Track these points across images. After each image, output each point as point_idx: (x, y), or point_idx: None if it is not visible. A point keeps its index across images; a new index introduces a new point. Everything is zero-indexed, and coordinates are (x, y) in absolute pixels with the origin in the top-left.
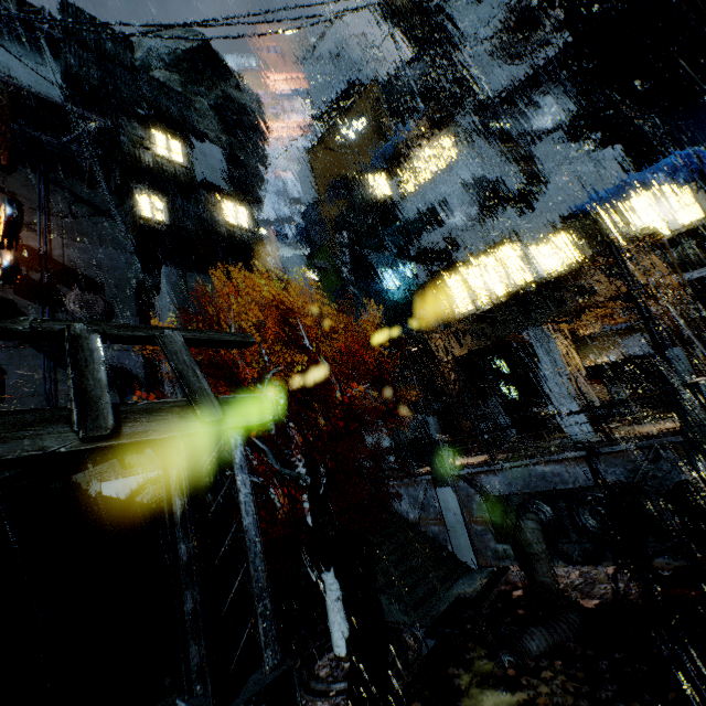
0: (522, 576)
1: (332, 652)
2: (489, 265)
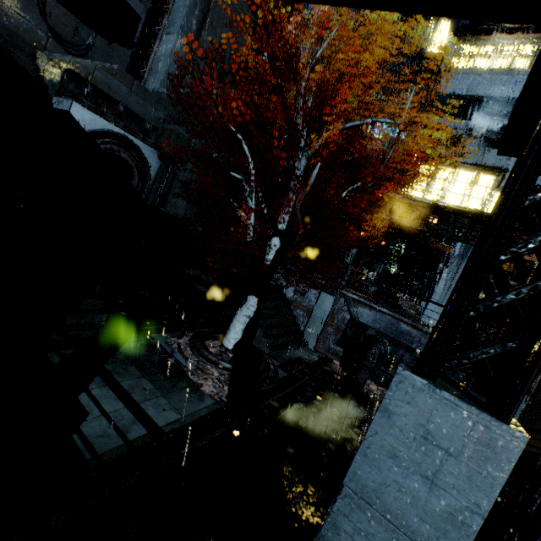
0: (340, 369)
1: (217, 341)
2: (461, 176)
